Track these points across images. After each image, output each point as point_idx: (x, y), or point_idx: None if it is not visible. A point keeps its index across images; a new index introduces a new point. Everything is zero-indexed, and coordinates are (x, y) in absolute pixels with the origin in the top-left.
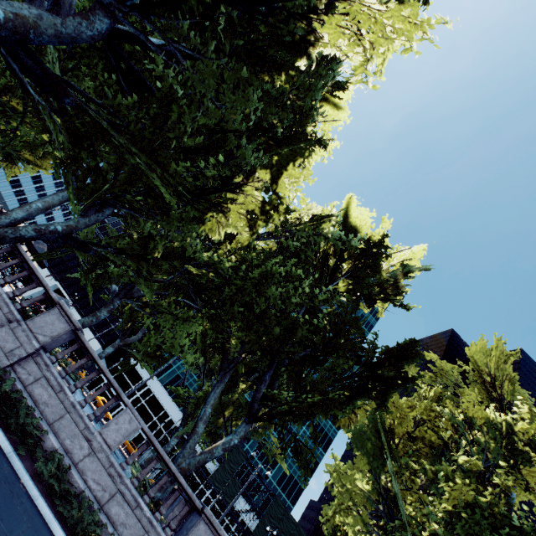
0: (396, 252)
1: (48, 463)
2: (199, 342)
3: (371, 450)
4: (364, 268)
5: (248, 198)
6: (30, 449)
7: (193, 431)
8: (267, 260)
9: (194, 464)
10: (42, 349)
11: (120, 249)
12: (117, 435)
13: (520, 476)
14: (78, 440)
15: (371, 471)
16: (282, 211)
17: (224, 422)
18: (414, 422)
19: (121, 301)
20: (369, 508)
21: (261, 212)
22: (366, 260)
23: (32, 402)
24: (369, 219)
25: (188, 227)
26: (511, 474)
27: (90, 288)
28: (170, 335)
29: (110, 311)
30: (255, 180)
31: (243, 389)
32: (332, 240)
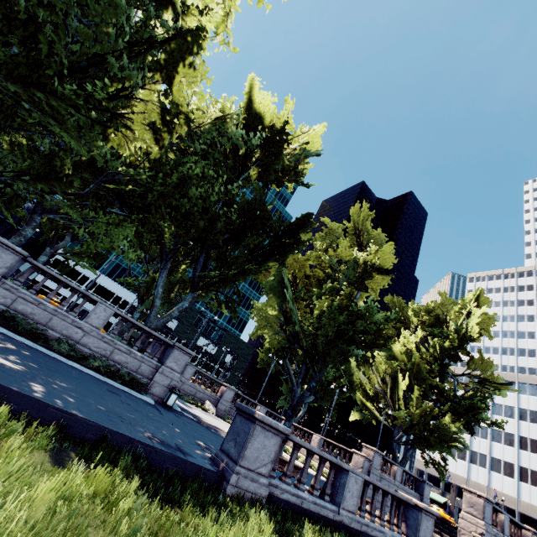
0: (298, 136)
1: (61, 345)
2: (134, 238)
3: (279, 290)
4: (270, 156)
5: (147, 107)
6: (43, 341)
7: (153, 306)
8: (181, 164)
9: (160, 324)
10: (3, 278)
11: (23, 171)
12: (99, 320)
13: (363, 285)
14: (71, 329)
15: (279, 302)
16: (184, 121)
17: (174, 295)
18: (313, 266)
19: (42, 216)
20: (278, 321)
21: (164, 123)
22: (271, 149)
23: (21, 315)
24: (272, 104)
25: (90, 137)
26: (358, 286)
27: (6, 213)
28: (107, 241)
29: (34, 228)
30: (149, 84)
31: (184, 269)
32: (237, 139)
